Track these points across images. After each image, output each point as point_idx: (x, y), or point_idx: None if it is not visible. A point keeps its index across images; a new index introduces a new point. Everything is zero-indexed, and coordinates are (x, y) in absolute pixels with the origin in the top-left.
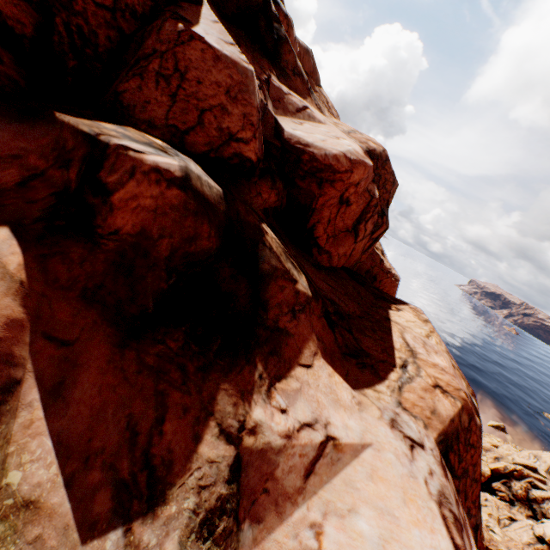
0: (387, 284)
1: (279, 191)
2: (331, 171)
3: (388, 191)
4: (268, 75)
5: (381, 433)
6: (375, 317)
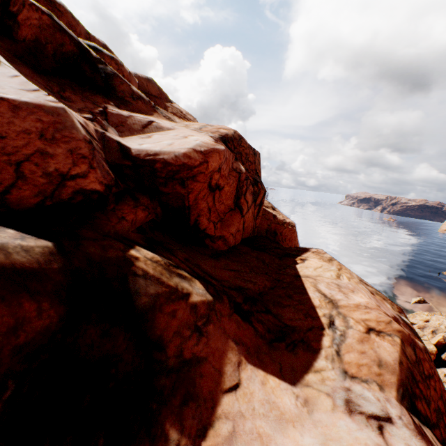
0: (287, 233)
1: (146, 205)
2: (187, 169)
3: (252, 162)
4: (104, 107)
5: (343, 431)
6: (286, 280)
